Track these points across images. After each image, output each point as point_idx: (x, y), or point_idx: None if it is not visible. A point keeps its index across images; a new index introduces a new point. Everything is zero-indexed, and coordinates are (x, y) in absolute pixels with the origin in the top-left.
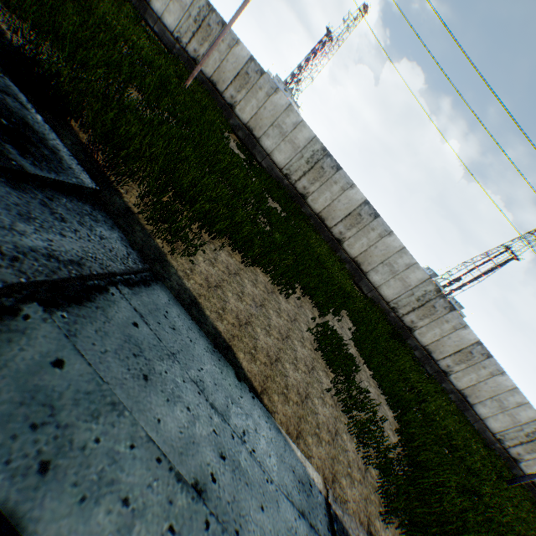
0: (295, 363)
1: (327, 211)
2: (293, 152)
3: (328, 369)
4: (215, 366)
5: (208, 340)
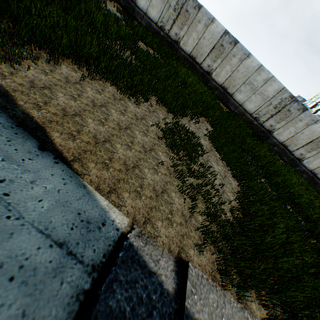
0: (129, 144)
1: (196, 50)
2: (162, 5)
3: (171, 152)
4: (1, 135)
5: (11, 120)
